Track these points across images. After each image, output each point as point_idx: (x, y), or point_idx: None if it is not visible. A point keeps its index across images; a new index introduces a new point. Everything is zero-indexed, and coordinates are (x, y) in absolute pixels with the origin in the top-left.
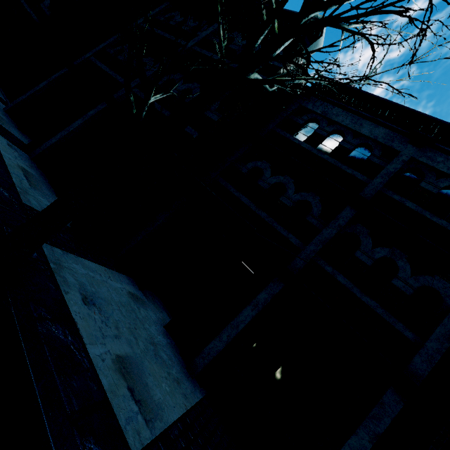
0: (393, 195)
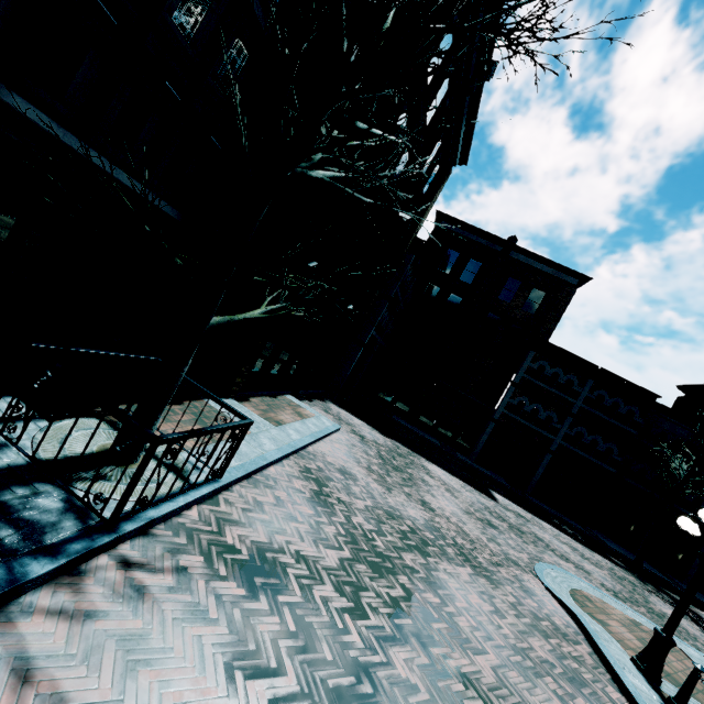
0: (696, 468)
